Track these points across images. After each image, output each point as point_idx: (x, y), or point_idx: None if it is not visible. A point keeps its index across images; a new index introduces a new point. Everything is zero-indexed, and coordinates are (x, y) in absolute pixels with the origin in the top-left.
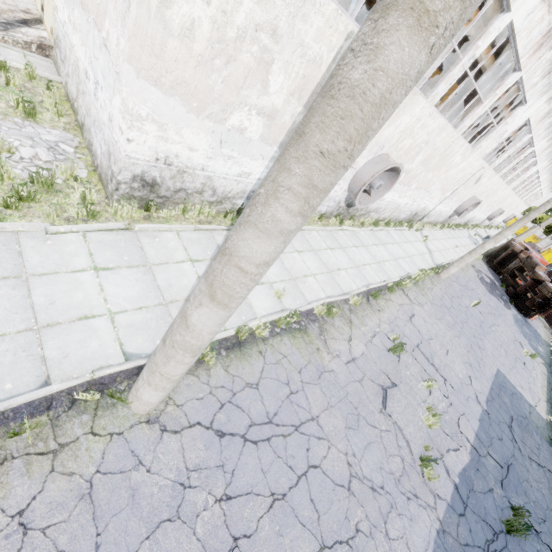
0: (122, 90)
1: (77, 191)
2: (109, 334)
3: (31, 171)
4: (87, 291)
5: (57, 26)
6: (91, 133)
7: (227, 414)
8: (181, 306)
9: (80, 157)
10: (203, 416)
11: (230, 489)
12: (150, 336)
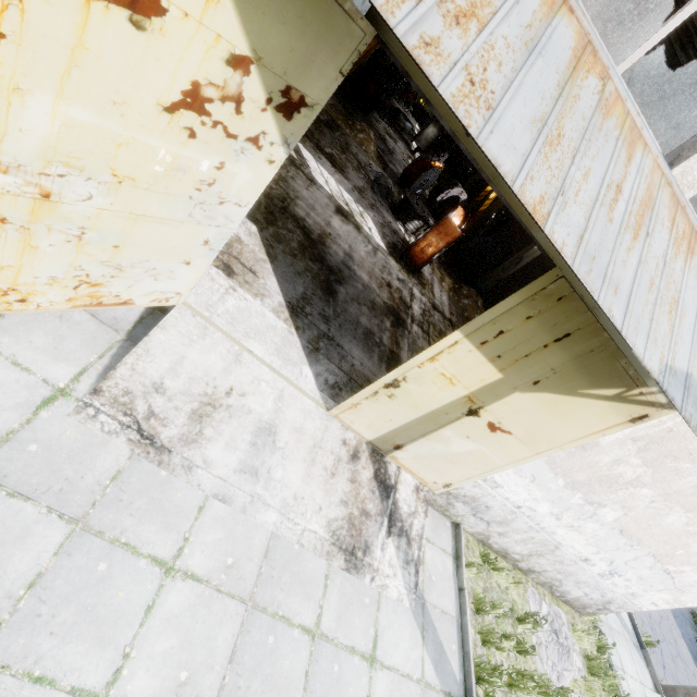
0: (682, 597)
1: (589, 640)
2: (651, 693)
3: (578, 667)
4: (636, 689)
5: (481, 493)
6: (563, 583)
7: (657, 653)
8: (623, 626)
9: (548, 601)
10: (661, 668)
11: (677, 681)
12: (642, 666)
